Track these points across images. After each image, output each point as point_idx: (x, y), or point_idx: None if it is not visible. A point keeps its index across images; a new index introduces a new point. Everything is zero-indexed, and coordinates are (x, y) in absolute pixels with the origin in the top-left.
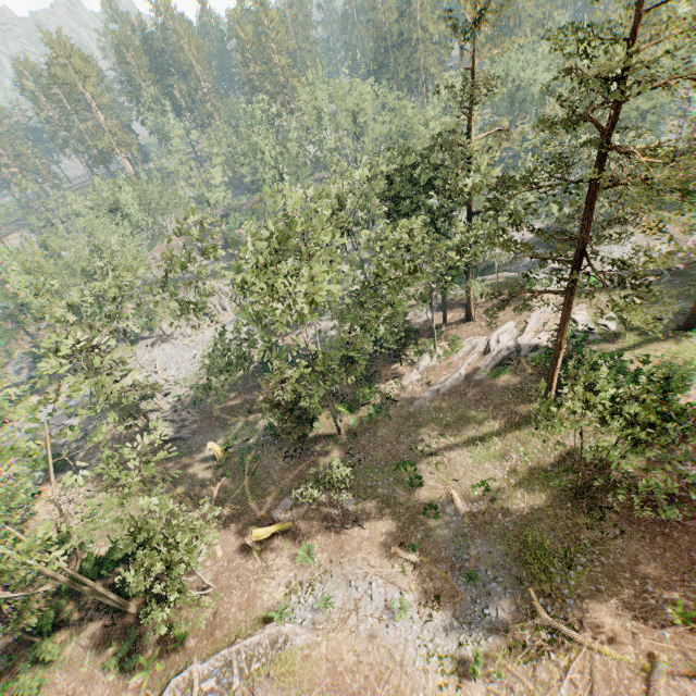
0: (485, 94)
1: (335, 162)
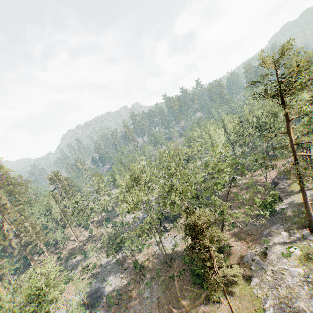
0: None
1: None
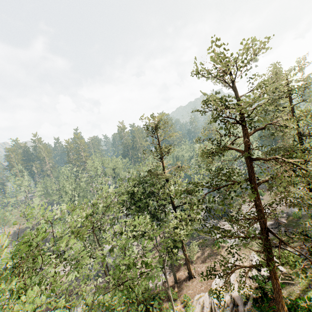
0: (167, 152)
1: (100, 188)
